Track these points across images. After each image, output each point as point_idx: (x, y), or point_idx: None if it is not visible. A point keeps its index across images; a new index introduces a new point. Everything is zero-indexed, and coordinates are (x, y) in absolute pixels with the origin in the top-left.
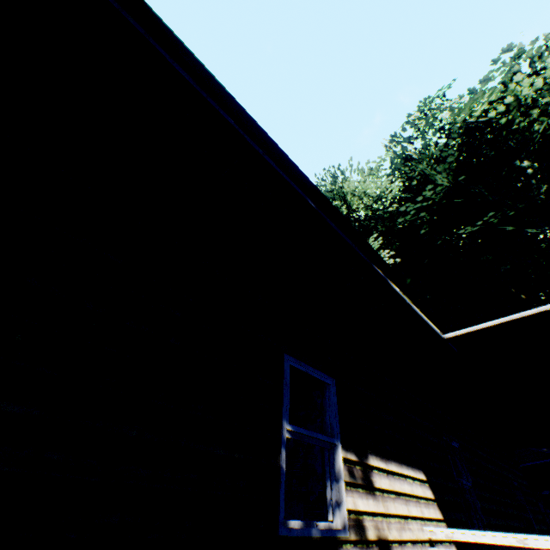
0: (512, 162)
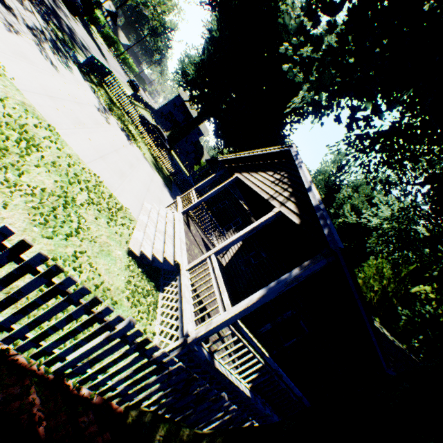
0: None
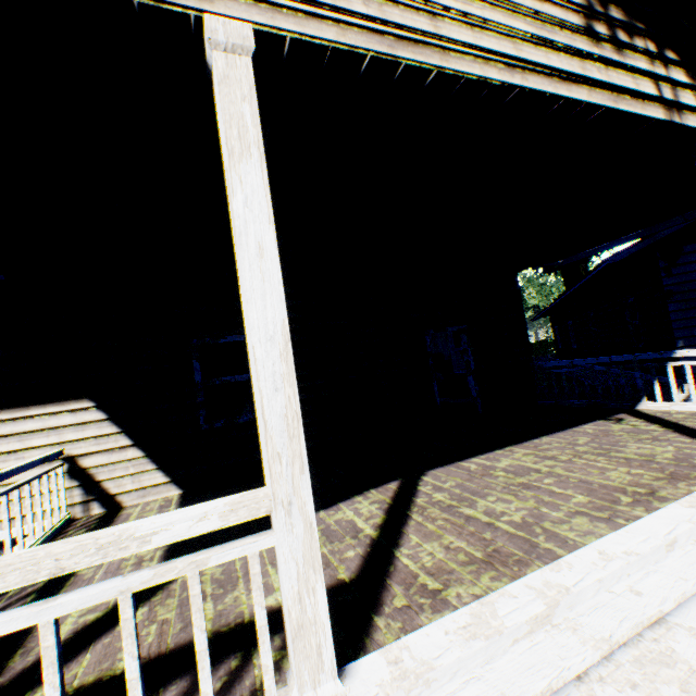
0: None
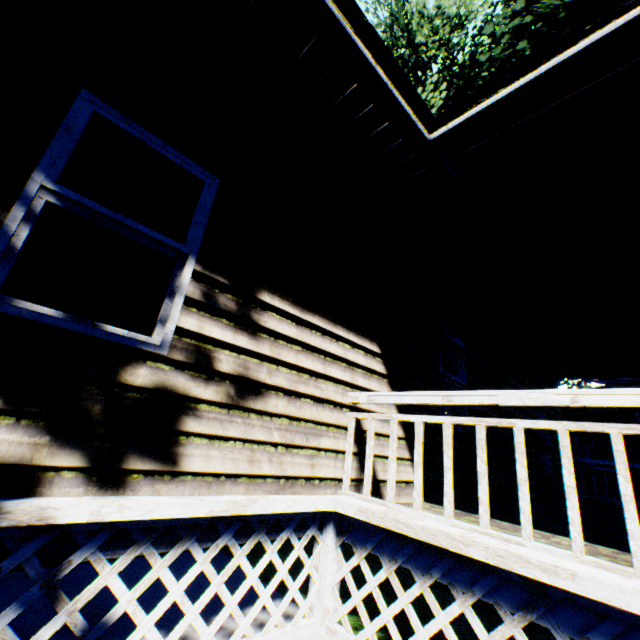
0: None
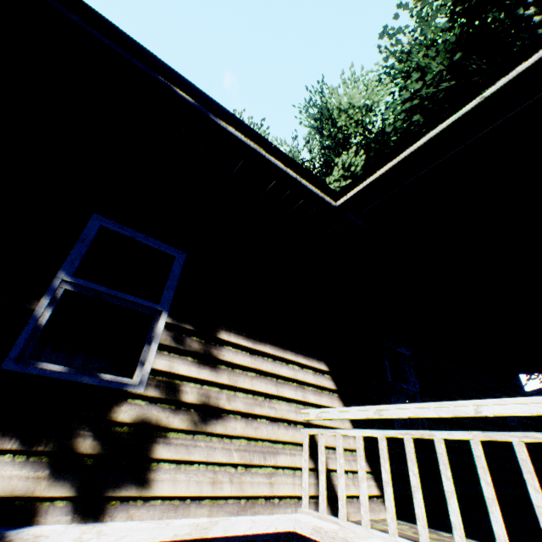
0: (514, 12)
